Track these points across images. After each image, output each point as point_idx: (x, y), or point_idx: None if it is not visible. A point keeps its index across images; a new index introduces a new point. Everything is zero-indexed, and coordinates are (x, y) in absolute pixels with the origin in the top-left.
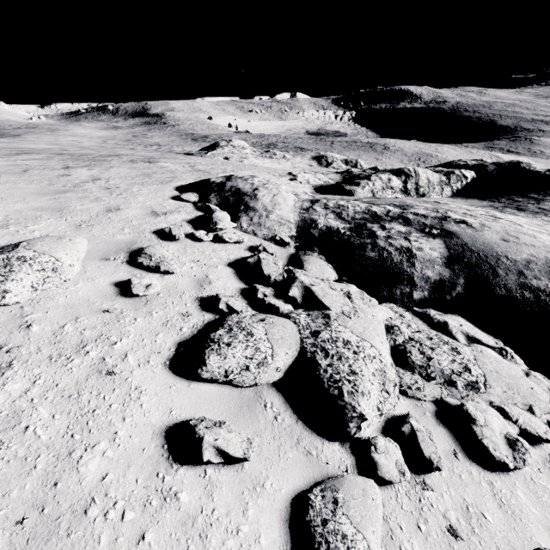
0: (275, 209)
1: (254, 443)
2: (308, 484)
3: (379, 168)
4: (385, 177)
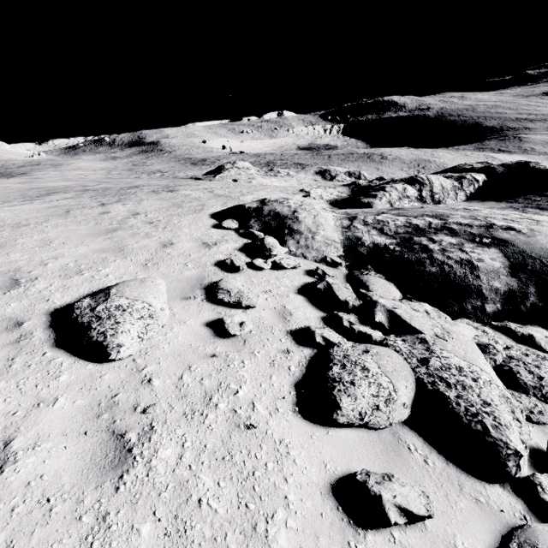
0: (319, 230)
1: (431, 497)
2: (496, 538)
3: (385, 178)
4: (400, 187)
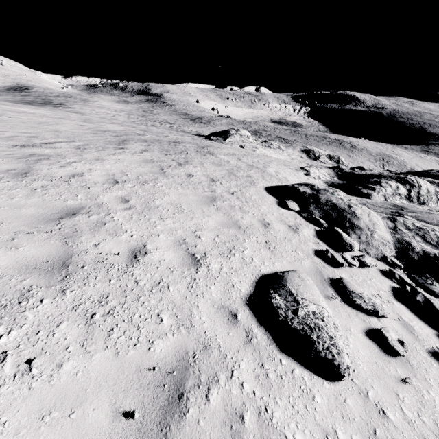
0: (375, 229)
1: None
2: None
3: (365, 169)
4: (394, 185)
